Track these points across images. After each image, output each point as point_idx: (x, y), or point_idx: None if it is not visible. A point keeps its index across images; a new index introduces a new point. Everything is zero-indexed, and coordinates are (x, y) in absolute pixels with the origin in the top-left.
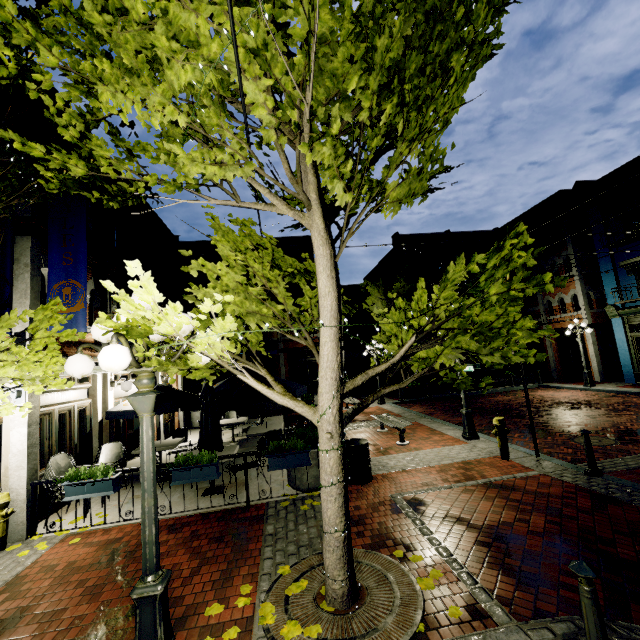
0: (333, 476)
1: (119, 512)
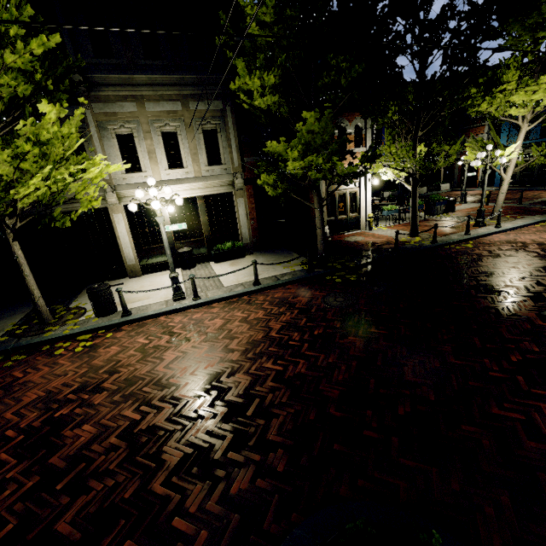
0: (505, 191)
1: (393, 221)
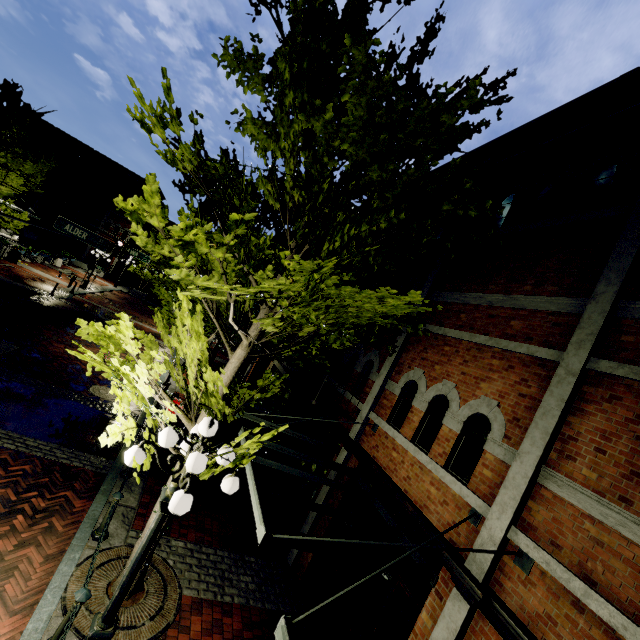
0: None
1: None
